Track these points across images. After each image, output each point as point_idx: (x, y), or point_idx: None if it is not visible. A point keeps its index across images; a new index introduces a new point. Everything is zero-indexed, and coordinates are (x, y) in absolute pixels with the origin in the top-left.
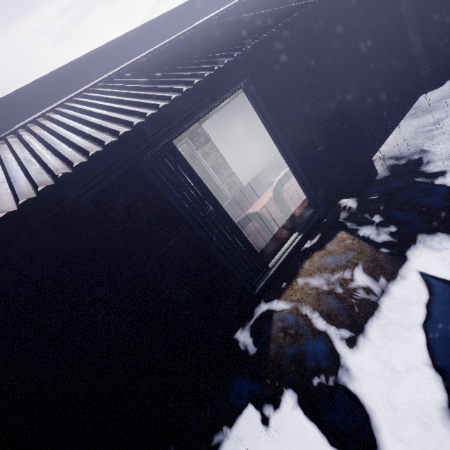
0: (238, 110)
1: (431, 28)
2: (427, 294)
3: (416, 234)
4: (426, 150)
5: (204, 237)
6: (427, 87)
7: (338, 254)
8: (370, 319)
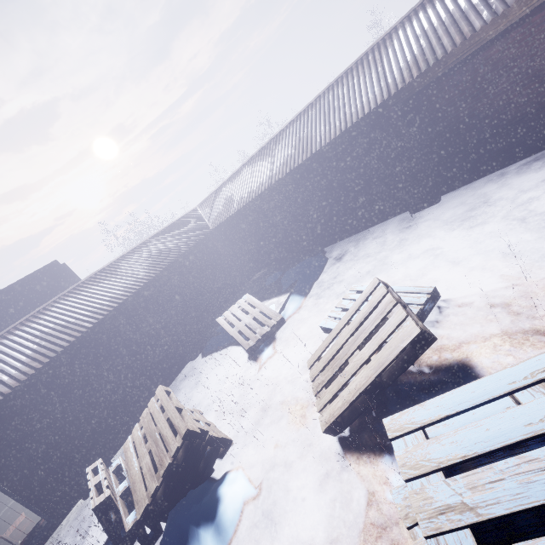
0: None
1: (172, 330)
2: None
3: None
4: None
5: None
6: (189, 358)
7: None
8: None
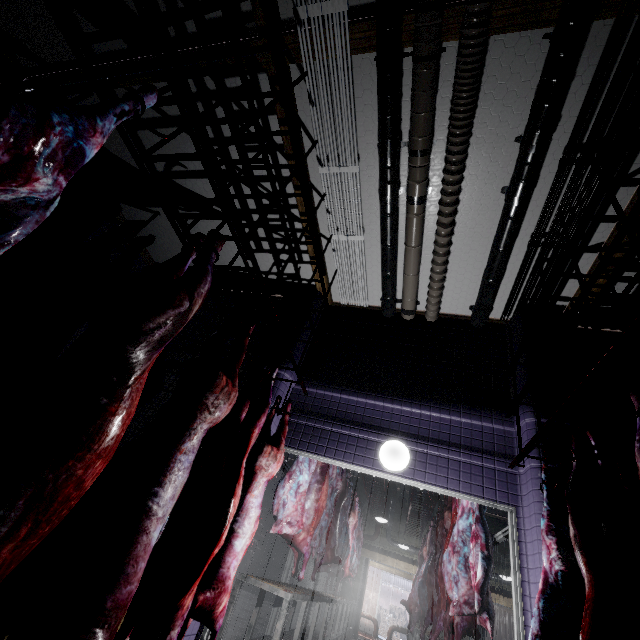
0: None
1: None
2: None
3: None
4: None
5: None
6: None
7: None
8: None
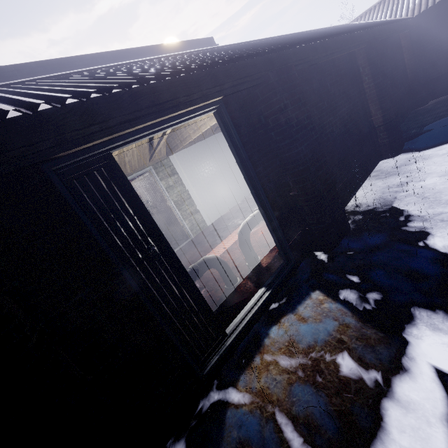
0: (210, 149)
1: (388, 105)
2: (447, 404)
3: (409, 306)
4: (397, 209)
5: (138, 289)
6: (385, 154)
7: (314, 322)
8: (370, 443)
